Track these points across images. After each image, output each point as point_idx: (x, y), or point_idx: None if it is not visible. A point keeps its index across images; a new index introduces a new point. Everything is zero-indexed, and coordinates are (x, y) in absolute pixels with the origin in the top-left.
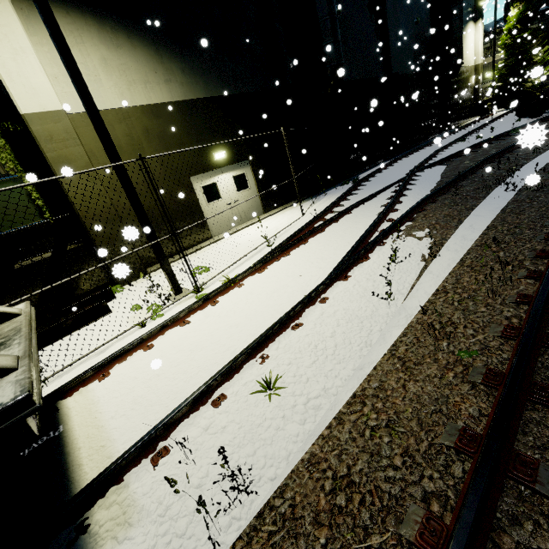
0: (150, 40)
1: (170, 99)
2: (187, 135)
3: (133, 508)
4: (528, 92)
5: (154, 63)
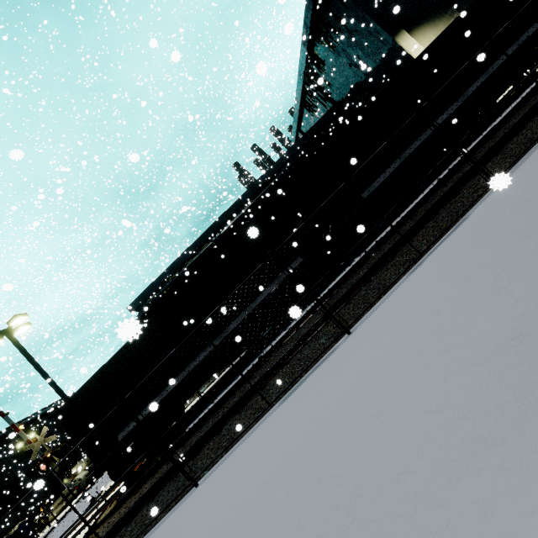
0: (446, 14)
1: None
2: None
3: None
4: None
5: (451, 21)
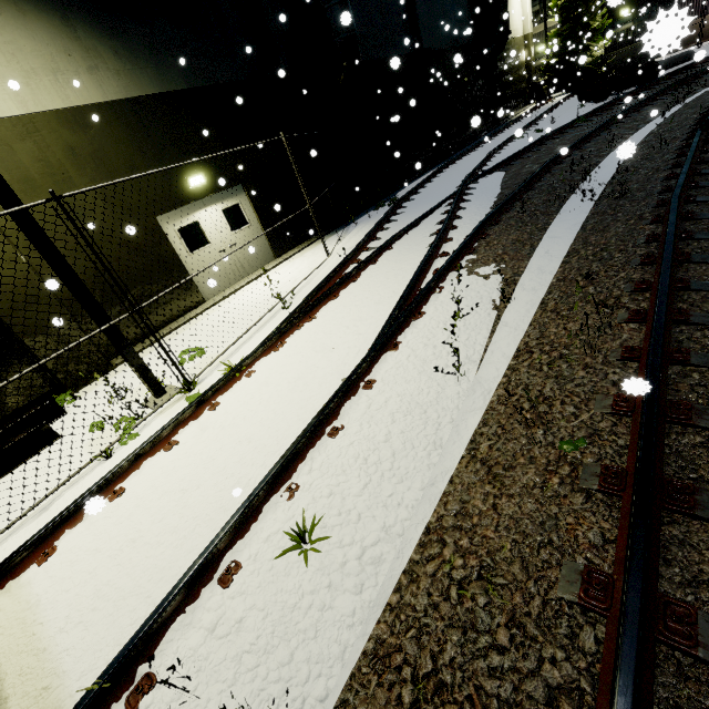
0: (49, 1)
1: (101, 97)
2: (140, 154)
3: None
4: (589, 69)
5: (64, 39)
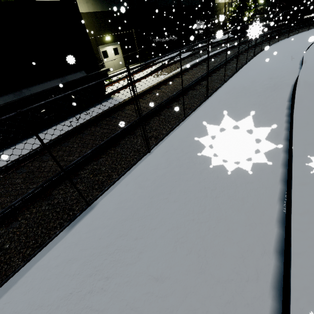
0: None
1: (88, 10)
2: (95, 28)
3: (117, 95)
4: (244, 21)
5: None
